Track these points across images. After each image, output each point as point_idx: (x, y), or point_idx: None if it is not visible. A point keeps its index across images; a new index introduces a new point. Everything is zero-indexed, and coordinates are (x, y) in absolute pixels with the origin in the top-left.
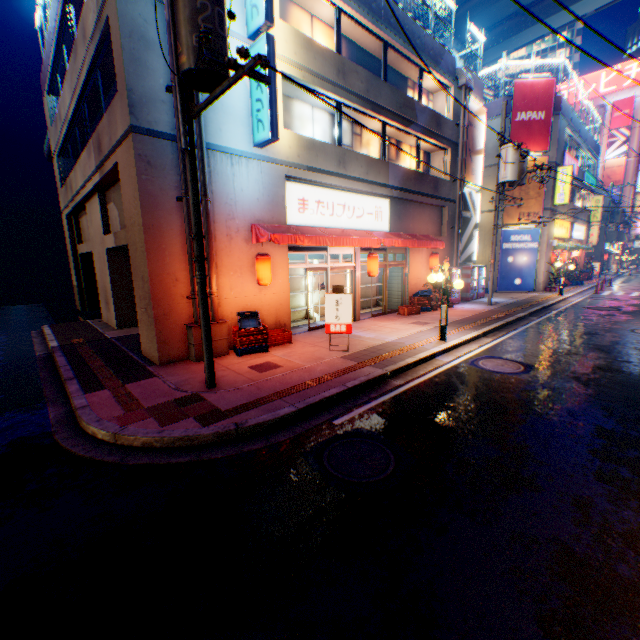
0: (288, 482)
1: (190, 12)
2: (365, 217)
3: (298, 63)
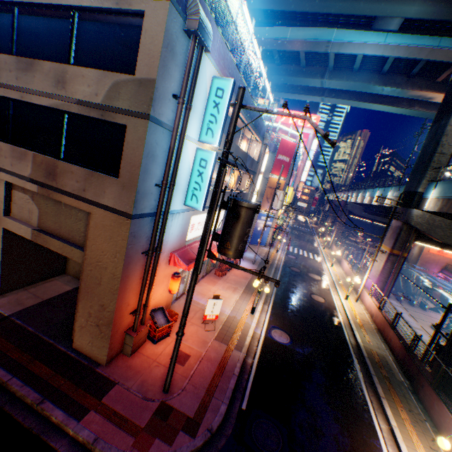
0: None
1: (242, 233)
2: (214, 223)
3: (214, 148)
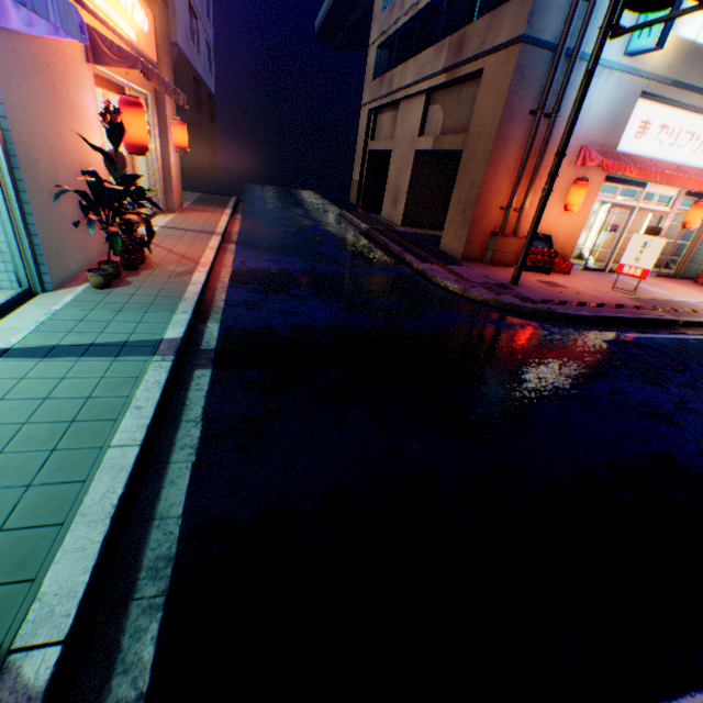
0: (594, 348)
1: None
2: None
3: None
